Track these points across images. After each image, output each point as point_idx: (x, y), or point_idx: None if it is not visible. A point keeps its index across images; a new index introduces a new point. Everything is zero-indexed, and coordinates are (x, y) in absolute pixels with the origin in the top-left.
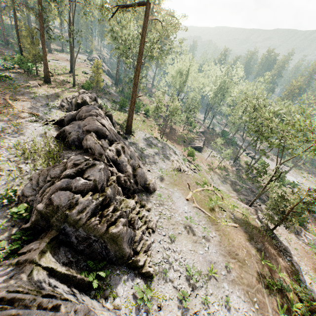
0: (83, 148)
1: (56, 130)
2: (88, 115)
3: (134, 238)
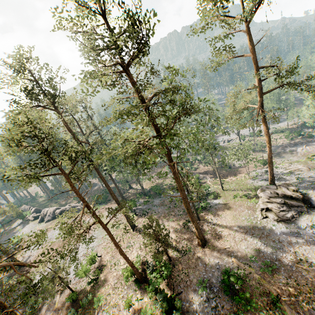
0: None
1: None
2: None
3: None
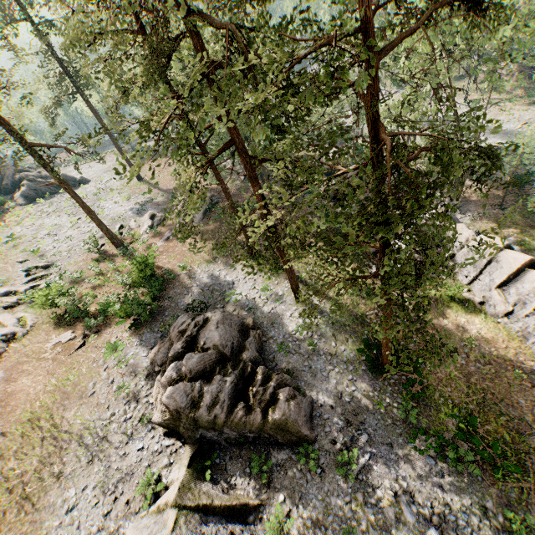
0: None
1: None
2: None
3: None
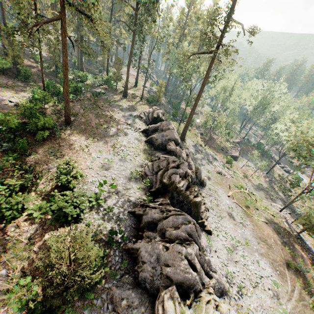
0: (167, 150)
1: (143, 136)
2: (167, 128)
3: (200, 210)
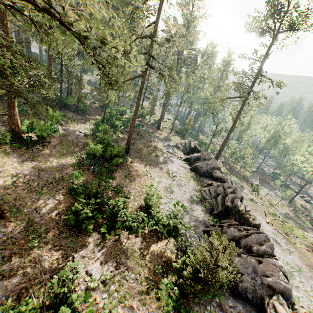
0: (213, 177)
1: (186, 164)
2: (209, 158)
3: None
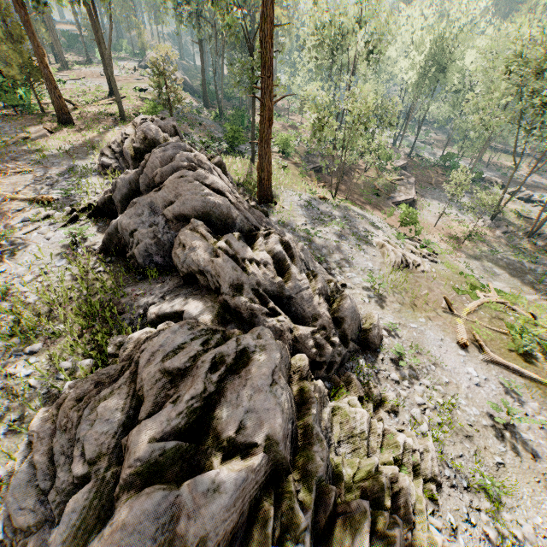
0: (180, 272)
1: (100, 230)
2: (170, 171)
3: None
